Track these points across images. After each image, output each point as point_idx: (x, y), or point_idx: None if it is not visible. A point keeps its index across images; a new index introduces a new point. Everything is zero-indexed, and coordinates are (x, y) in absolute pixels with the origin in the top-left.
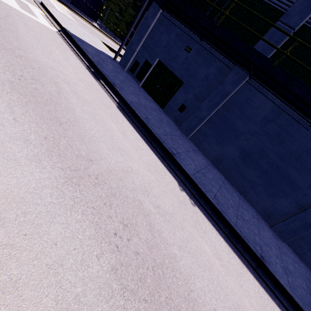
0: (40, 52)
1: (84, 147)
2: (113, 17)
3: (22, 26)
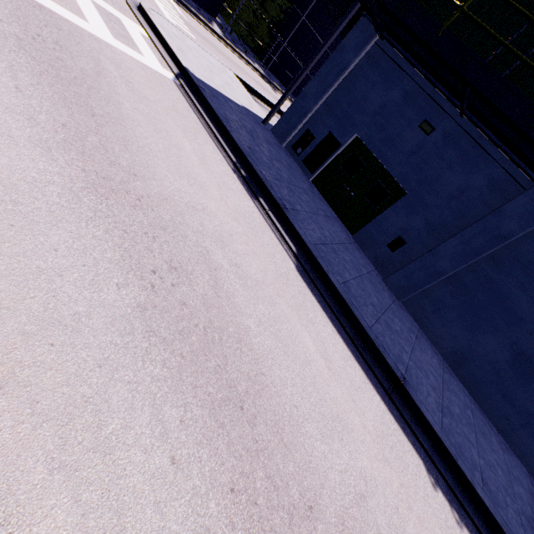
0: (164, 162)
1: (291, 466)
2: (249, 12)
3: (125, 93)
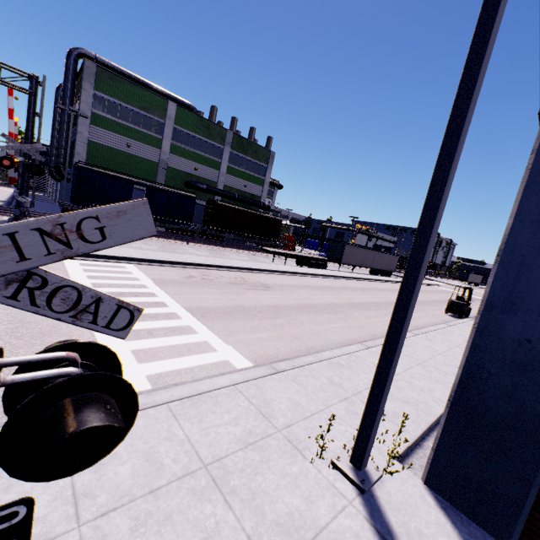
0: None
1: None
2: None
3: None
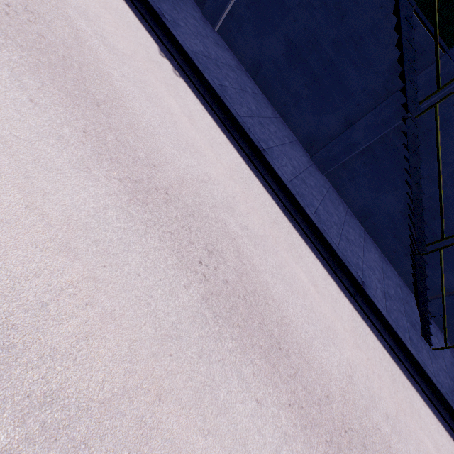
0: None
1: None
2: None
3: None
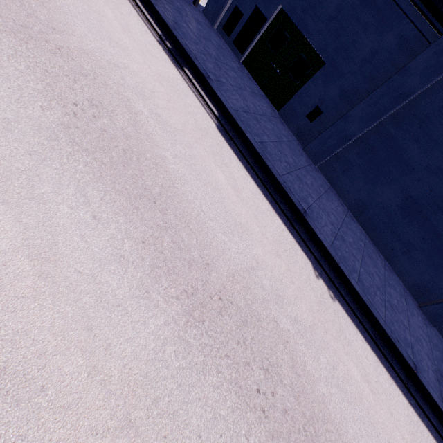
0: (84, 23)
1: (194, 241)
2: None
3: None
